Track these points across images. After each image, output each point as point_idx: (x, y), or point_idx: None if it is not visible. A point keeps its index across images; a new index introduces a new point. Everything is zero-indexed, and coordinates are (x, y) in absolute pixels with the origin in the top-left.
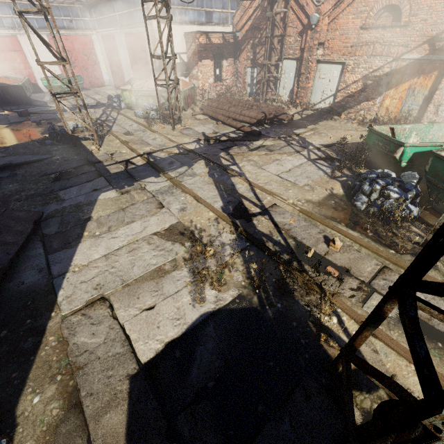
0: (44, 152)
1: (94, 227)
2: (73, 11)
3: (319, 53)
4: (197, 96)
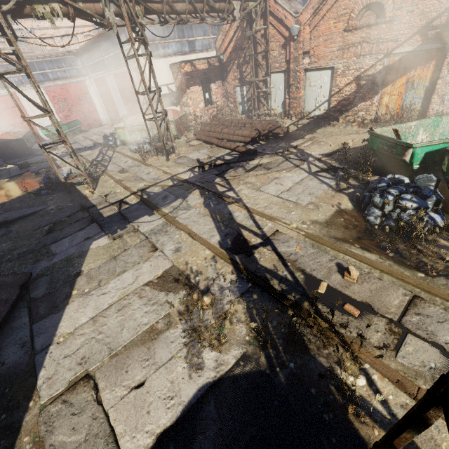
0: (39, 203)
1: (83, 283)
2: (66, 62)
3: (305, 62)
4: (190, 122)
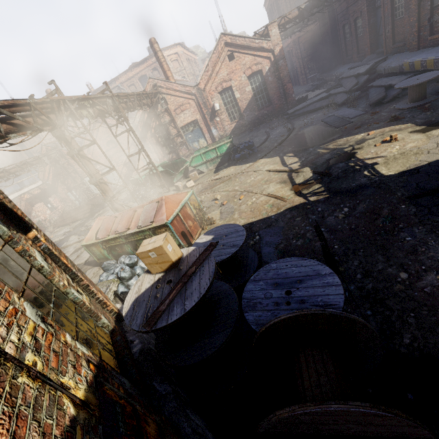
0: None
1: None
2: None
3: (98, 167)
4: (45, 225)
